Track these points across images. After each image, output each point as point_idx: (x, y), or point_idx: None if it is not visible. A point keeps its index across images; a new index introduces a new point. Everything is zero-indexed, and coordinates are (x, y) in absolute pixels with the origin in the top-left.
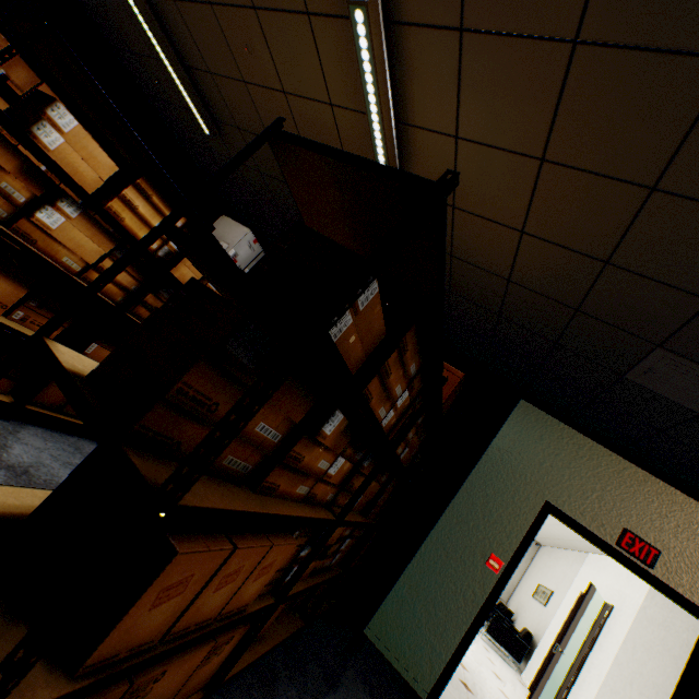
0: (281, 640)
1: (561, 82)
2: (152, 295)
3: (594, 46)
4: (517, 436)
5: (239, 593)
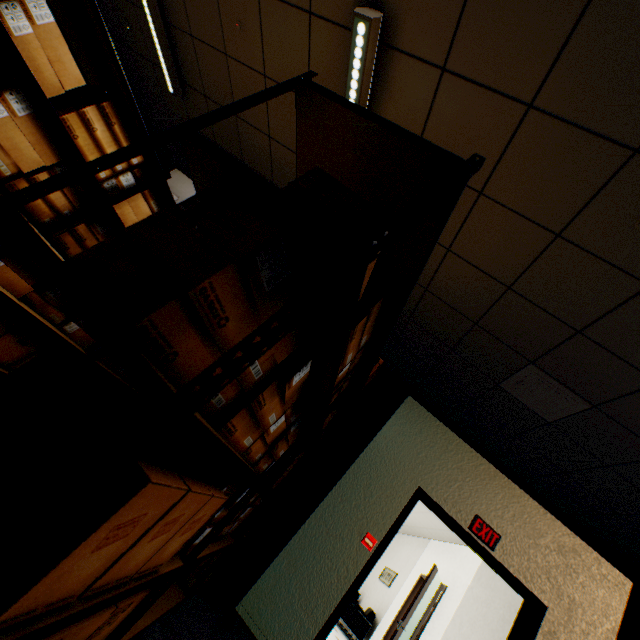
0: (162, 614)
1: (511, 134)
2: (85, 225)
3: (543, 113)
4: (402, 427)
5: (164, 548)
